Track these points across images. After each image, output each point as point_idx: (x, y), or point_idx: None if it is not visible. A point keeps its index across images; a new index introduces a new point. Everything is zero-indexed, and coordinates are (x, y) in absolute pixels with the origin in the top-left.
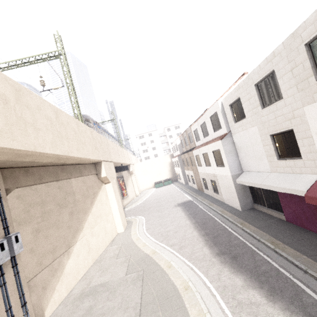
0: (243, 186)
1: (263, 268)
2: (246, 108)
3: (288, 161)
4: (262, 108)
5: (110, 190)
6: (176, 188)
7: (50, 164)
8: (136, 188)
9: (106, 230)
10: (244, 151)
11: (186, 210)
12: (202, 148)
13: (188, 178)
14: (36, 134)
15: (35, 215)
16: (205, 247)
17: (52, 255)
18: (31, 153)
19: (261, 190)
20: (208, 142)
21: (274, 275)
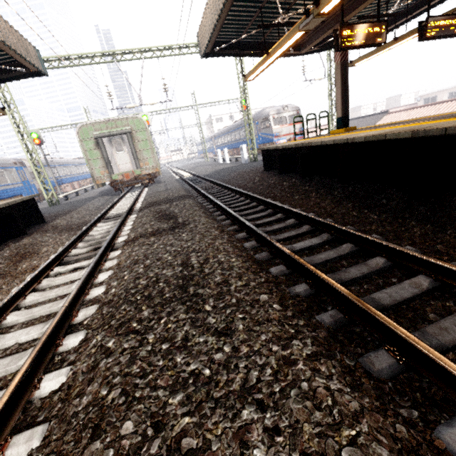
0: None
1: None
2: None
3: None
4: None
5: None
6: None
7: None
8: None
9: None
10: None
11: None
12: None
13: None
14: None
15: None
16: None
17: None
18: None
19: None
20: None
21: None
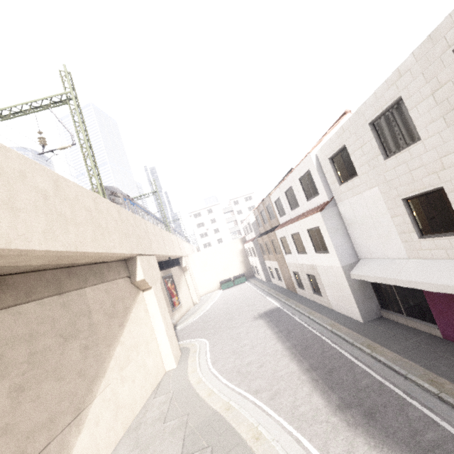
0: (362, 283)
1: (428, 435)
2: (358, 160)
3: (439, 239)
4: (385, 158)
5: (152, 301)
6: (253, 289)
7: (46, 267)
8: (193, 292)
9: (147, 368)
10: (359, 227)
11: (273, 325)
12: (290, 227)
13: (270, 271)
14: (14, 219)
15: (17, 360)
16: (314, 393)
17: (47, 431)
18: (2, 253)
19: (392, 288)
20: (300, 217)
21: (453, 451)
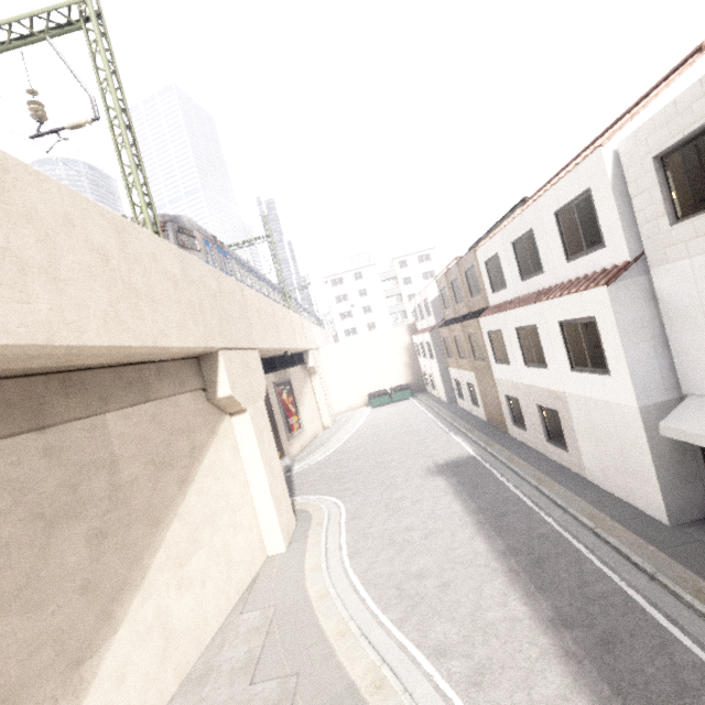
0: (679, 445)
1: None
2: None
3: None
4: None
5: (246, 435)
6: (424, 414)
7: (1, 374)
8: (324, 409)
9: (232, 555)
10: None
11: (466, 494)
12: (517, 313)
13: (457, 387)
14: None
15: None
16: (577, 698)
17: None
18: None
19: None
20: (544, 295)
21: None
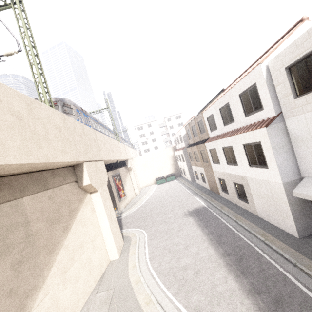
0: (301, 200)
1: None
2: None
3: None
4: None
5: (98, 202)
6: (181, 187)
7: None
8: (135, 186)
9: (92, 263)
10: None
11: (203, 225)
12: (223, 140)
13: (196, 174)
14: None
15: None
16: None
17: None
18: None
19: None
20: (235, 132)
21: None
